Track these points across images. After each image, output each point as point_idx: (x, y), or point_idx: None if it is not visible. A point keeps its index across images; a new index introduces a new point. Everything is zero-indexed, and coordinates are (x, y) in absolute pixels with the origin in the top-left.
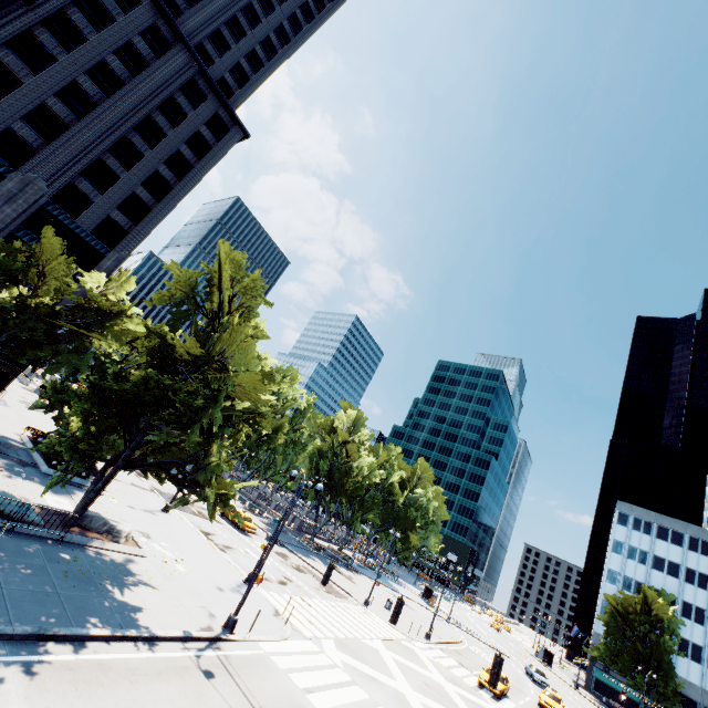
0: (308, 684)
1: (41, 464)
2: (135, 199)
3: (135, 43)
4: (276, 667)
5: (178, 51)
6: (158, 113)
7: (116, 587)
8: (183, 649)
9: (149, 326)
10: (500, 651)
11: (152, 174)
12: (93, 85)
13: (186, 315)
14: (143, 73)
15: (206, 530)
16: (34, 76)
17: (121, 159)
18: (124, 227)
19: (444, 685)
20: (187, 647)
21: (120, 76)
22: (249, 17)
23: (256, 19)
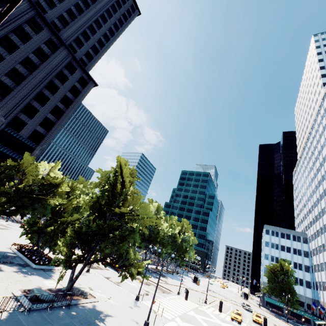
0: None
1: (30, 263)
2: (47, 120)
3: (42, 47)
4: None
5: (62, 50)
6: (55, 78)
7: (100, 322)
8: None
9: (69, 185)
10: (265, 315)
11: (54, 107)
12: (23, 69)
13: (107, 190)
14: (47, 61)
15: (106, 276)
16: None
17: (39, 102)
18: (43, 133)
19: (221, 324)
20: None
21: (36, 63)
22: (91, 30)
23: (94, 31)
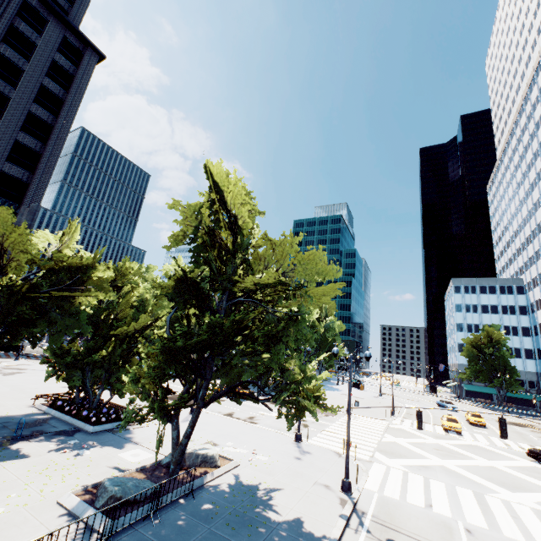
0: (421, 500)
1: (82, 425)
2: (20, 147)
3: None
4: (396, 501)
5: None
6: (5, 46)
7: (266, 511)
8: (356, 534)
9: (111, 267)
10: None
11: (26, 116)
12: None
13: (202, 246)
14: None
15: (225, 412)
16: None
17: None
18: (22, 179)
19: (440, 443)
20: (355, 529)
21: None
22: None
23: None
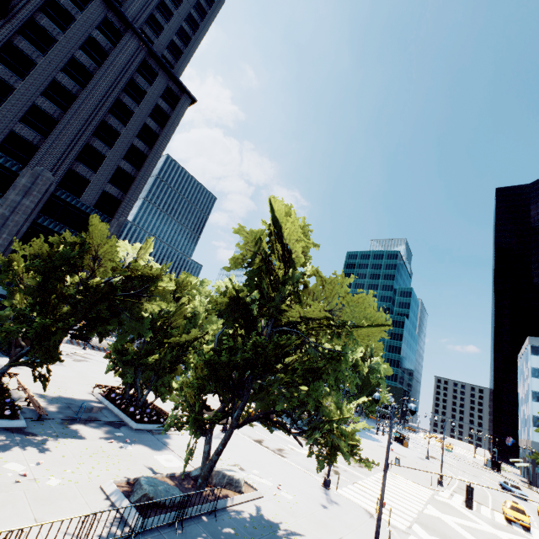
0: None
1: (128, 420)
2: (121, 172)
3: (94, 37)
4: None
5: (129, 37)
6: (124, 94)
7: None
8: None
9: (174, 279)
10: None
11: (129, 148)
12: (69, 80)
13: (256, 273)
14: (106, 62)
15: (255, 438)
16: (22, 81)
17: (103, 140)
18: (117, 197)
19: (499, 535)
20: None
21: (88, 68)
22: None
23: None
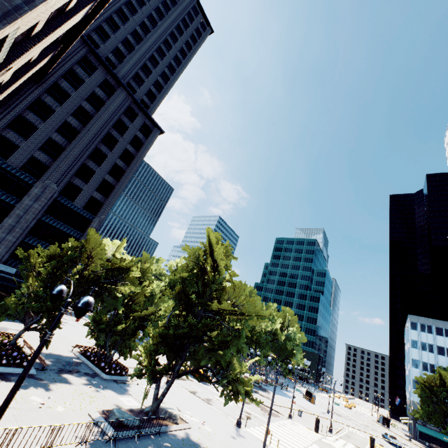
0: None
1: (100, 372)
2: (105, 183)
3: (96, 92)
4: None
5: (120, 92)
6: (113, 129)
7: None
8: None
9: (139, 267)
10: None
11: (112, 165)
12: (76, 121)
13: (195, 276)
14: (103, 108)
15: (191, 390)
16: (44, 123)
17: (95, 161)
18: (100, 201)
19: None
20: None
21: (90, 113)
22: (152, 62)
23: (156, 62)
